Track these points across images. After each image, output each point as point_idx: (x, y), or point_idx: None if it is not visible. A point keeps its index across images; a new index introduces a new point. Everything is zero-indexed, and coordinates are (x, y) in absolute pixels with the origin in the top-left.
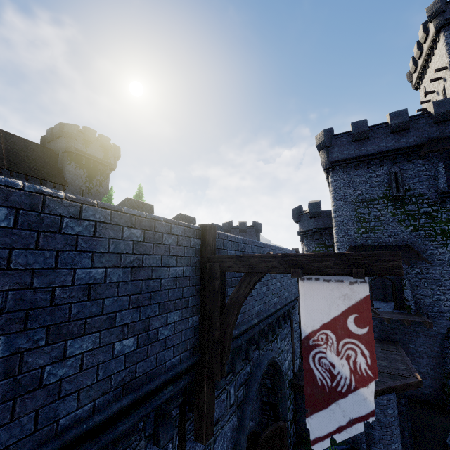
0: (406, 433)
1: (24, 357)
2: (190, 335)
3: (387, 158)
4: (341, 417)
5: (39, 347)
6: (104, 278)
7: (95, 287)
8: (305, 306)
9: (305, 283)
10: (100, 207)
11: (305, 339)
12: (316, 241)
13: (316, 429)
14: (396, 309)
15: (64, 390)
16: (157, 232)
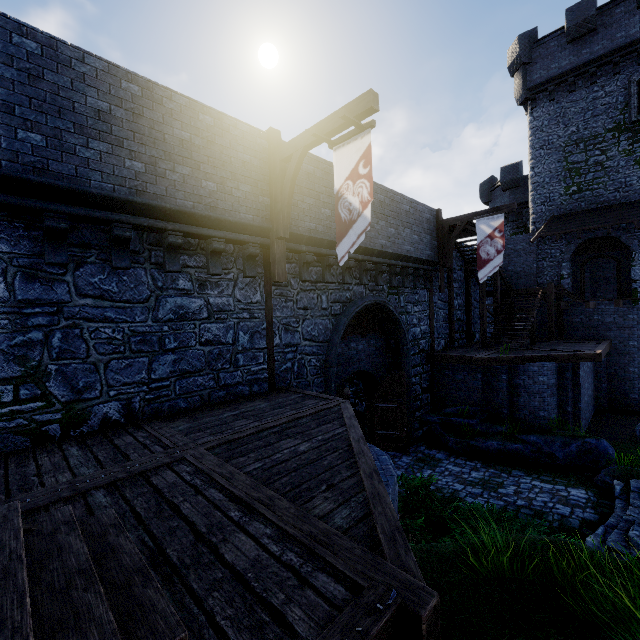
0: (568, 408)
1: (157, 161)
2: (262, 209)
3: (627, 58)
4: (354, 236)
5: (162, 160)
6: (190, 140)
7: (186, 143)
8: (336, 170)
9: (337, 152)
10: (182, 97)
11: (336, 194)
12: (512, 225)
13: (341, 252)
14: (618, 298)
15: (177, 187)
16: (225, 124)
